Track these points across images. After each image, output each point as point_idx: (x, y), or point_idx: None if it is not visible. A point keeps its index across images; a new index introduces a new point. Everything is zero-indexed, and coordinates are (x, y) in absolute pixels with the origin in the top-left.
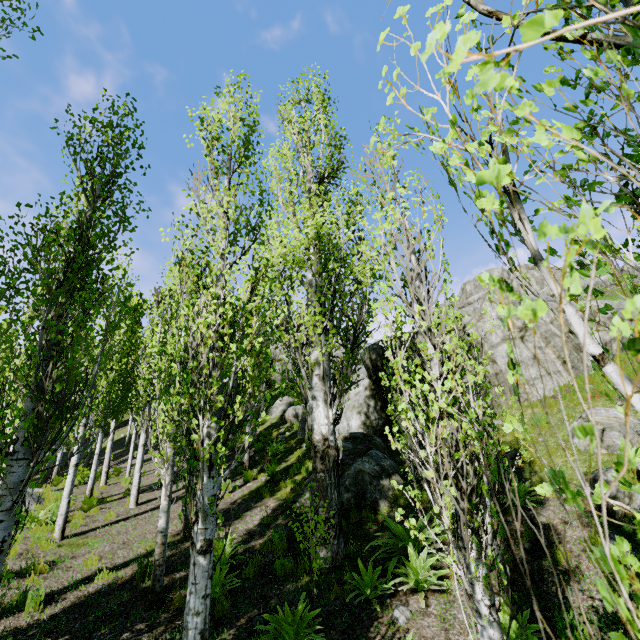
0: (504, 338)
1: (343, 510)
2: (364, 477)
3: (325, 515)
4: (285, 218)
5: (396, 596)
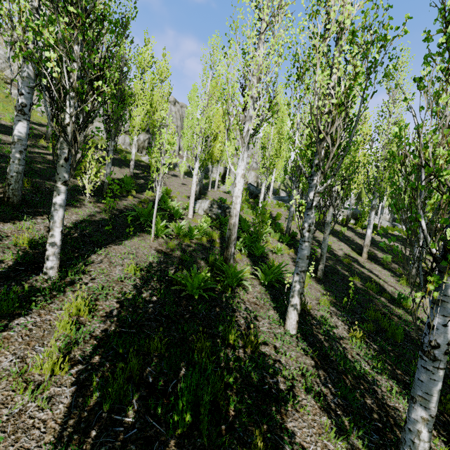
0: None
1: None
2: None
3: None
4: None
5: None
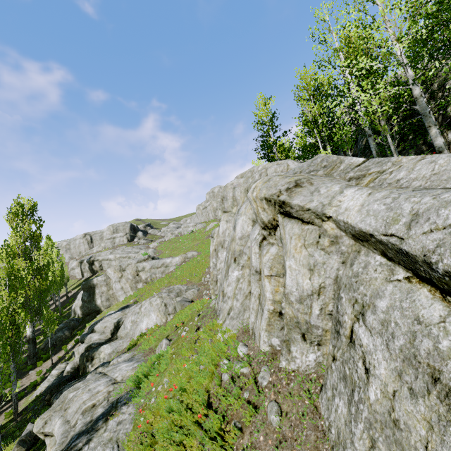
0: (115, 281)
1: (48, 348)
2: (57, 338)
3: (29, 354)
4: (19, 262)
5: (35, 368)
